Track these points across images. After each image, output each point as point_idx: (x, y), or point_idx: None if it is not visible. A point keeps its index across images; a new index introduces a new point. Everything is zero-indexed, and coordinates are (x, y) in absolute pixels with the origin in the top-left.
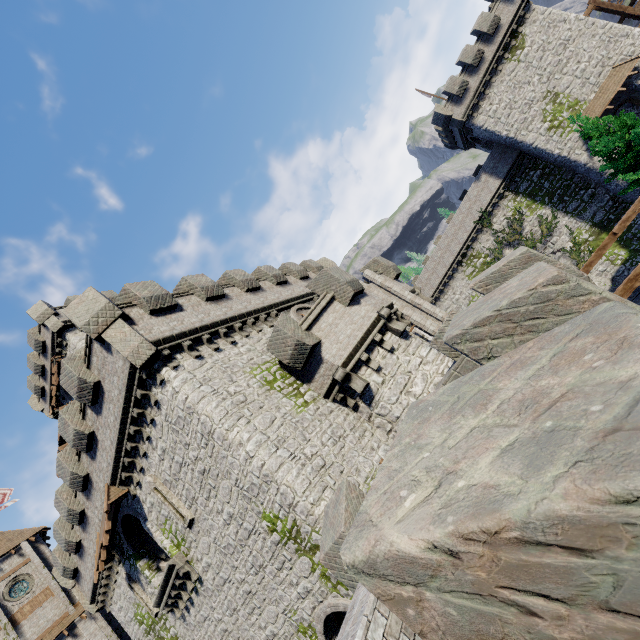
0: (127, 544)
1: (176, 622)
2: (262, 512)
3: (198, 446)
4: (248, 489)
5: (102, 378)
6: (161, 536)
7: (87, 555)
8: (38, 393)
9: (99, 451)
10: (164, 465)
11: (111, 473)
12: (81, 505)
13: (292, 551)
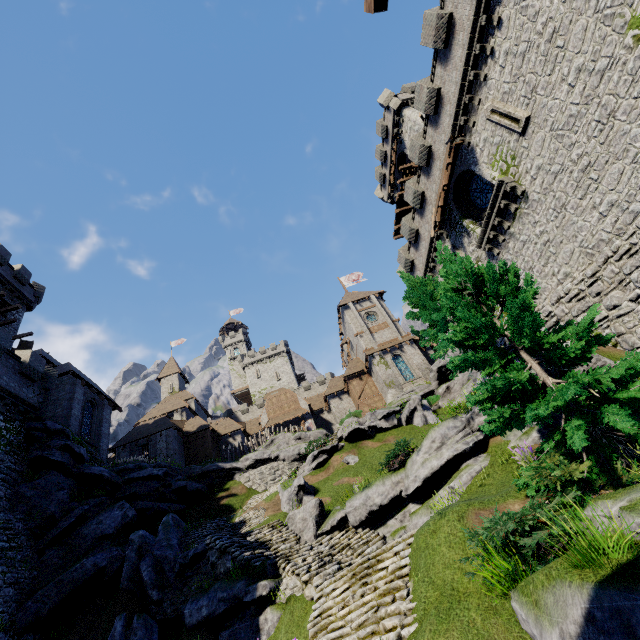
0: (455, 210)
1: None
2: (628, 20)
3: (550, 2)
4: (612, 1)
5: (455, 8)
6: (490, 171)
7: (422, 242)
8: (381, 180)
9: (443, 109)
10: (504, 74)
11: (452, 124)
12: (422, 189)
13: None
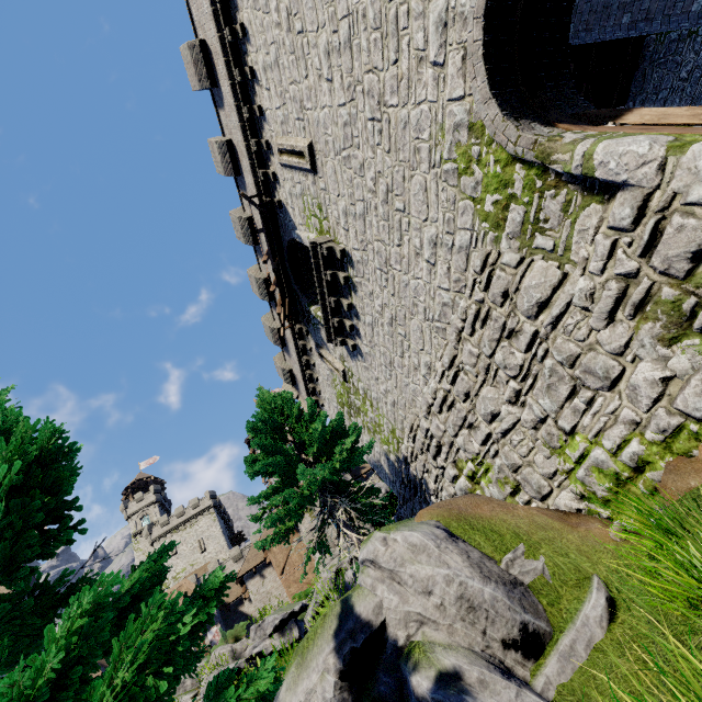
0: (301, 295)
1: (358, 369)
2: None
3: None
4: None
5: (204, 32)
6: (307, 234)
7: (289, 344)
8: None
9: (242, 166)
10: (273, 98)
11: (253, 182)
12: (265, 275)
13: None
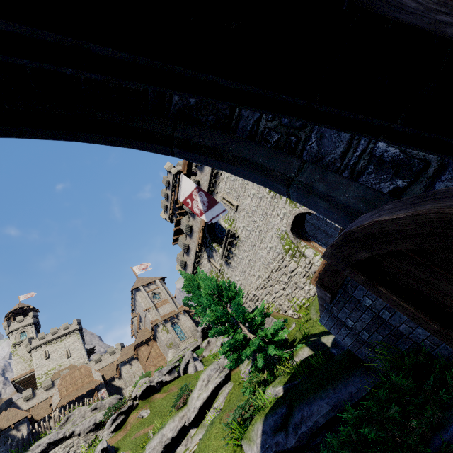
0: (209, 237)
1: (228, 270)
2: None
3: None
4: None
5: None
6: (224, 223)
7: (191, 252)
8: (165, 208)
9: None
10: (227, 185)
11: None
12: (191, 224)
13: (278, 197)
